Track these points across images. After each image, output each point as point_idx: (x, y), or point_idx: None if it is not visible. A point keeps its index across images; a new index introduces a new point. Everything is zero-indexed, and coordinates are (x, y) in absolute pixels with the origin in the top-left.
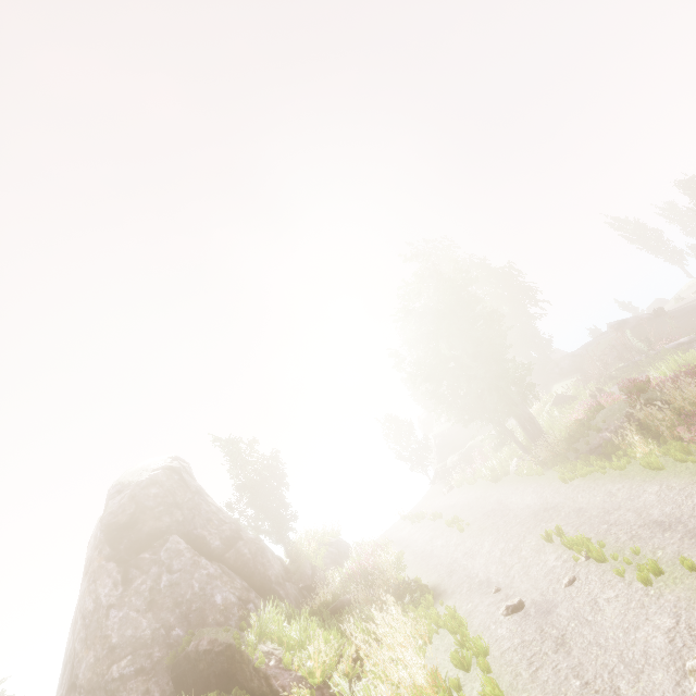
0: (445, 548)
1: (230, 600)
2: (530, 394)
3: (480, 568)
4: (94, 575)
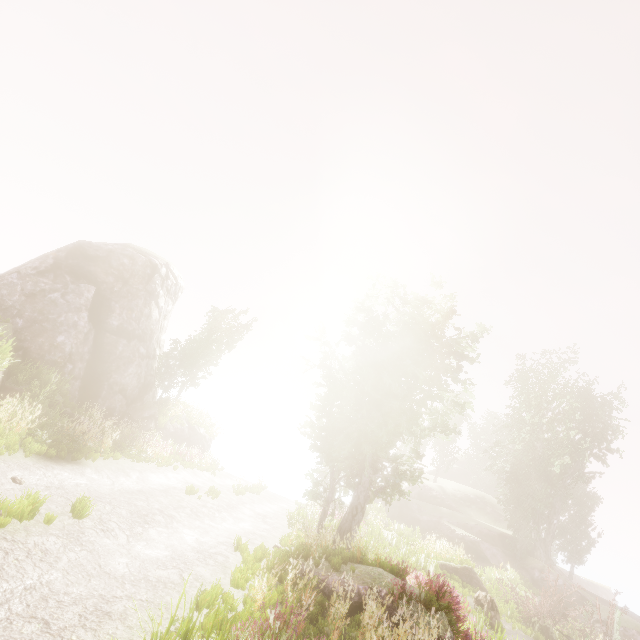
0: (167, 487)
1: (64, 347)
2: (390, 495)
3: (94, 489)
4: (41, 256)
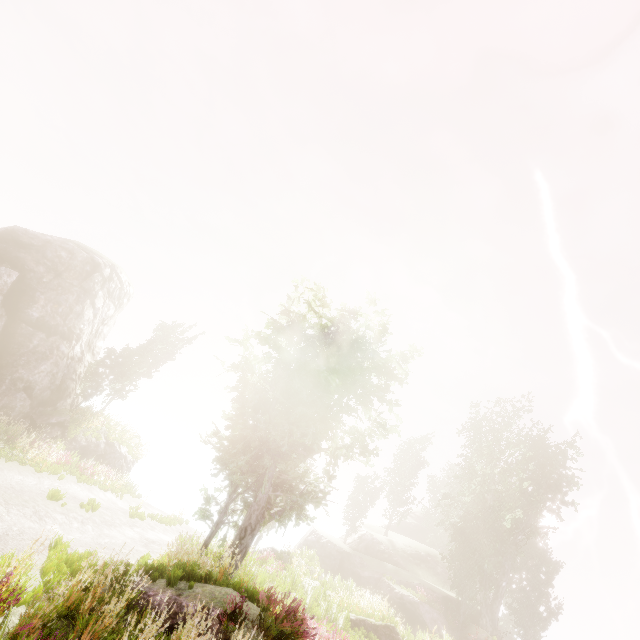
0: (29, 490)
1: None
2: (289, 519)
3: None
4: None
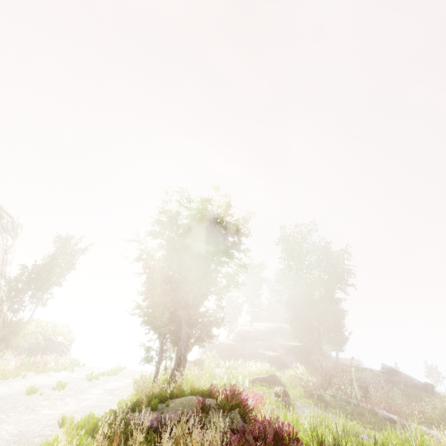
0: (7, 395)
1: None
2: (204, 341)
3: None
4: None
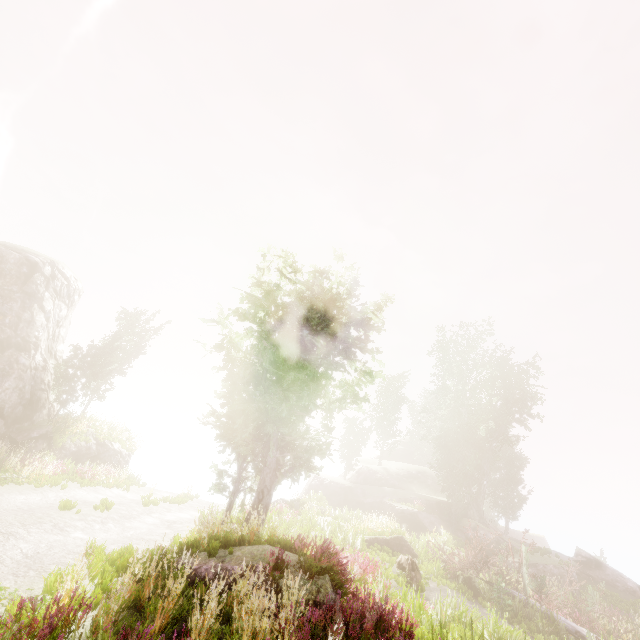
0: (37, 507)
1: None
2: (300, 473)
3: None
4: None
